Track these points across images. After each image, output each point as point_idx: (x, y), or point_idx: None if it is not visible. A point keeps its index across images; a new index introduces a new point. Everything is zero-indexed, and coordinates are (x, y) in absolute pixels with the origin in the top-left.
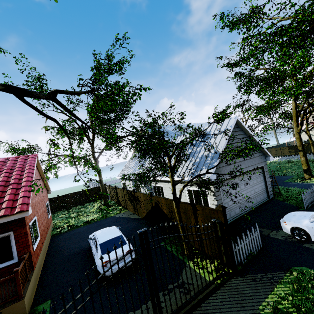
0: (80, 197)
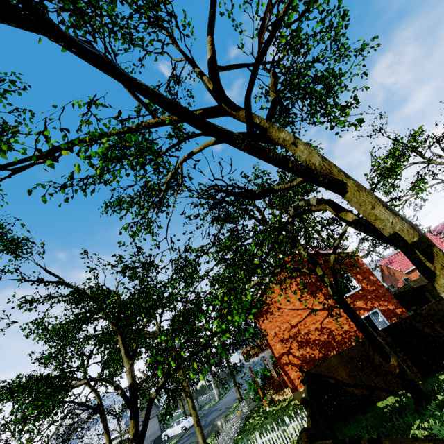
0: None
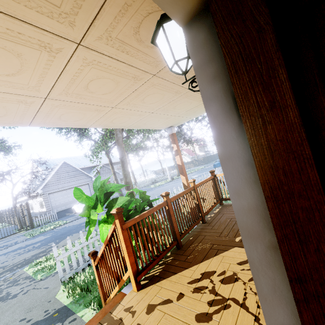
0: None
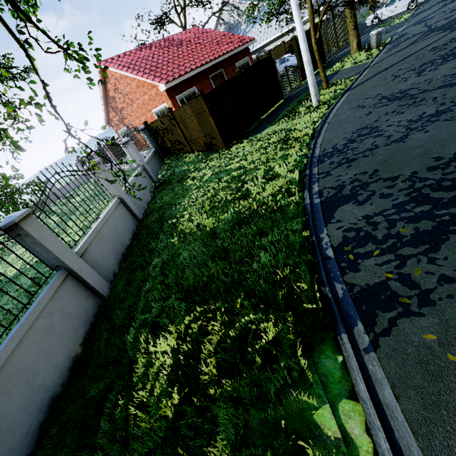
0: None
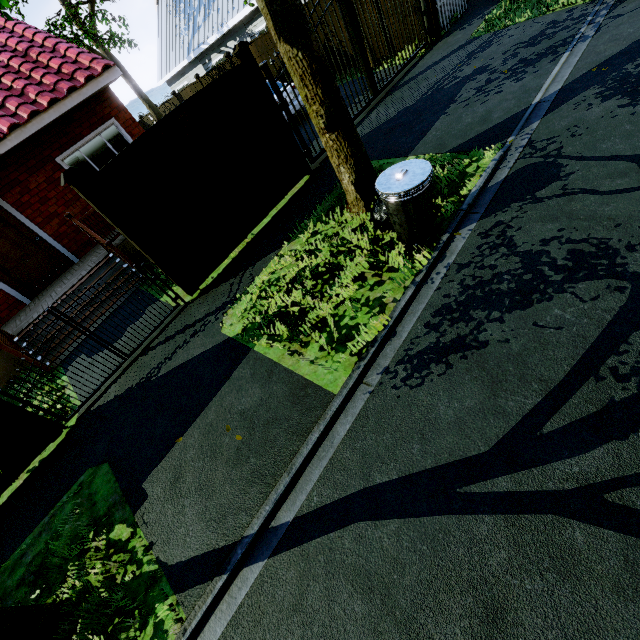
0: None
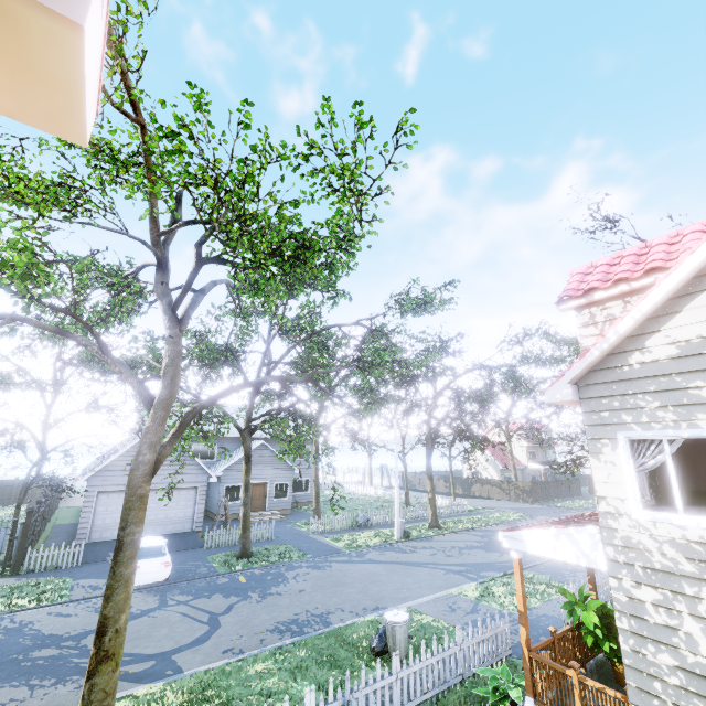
0: (6, 490)
